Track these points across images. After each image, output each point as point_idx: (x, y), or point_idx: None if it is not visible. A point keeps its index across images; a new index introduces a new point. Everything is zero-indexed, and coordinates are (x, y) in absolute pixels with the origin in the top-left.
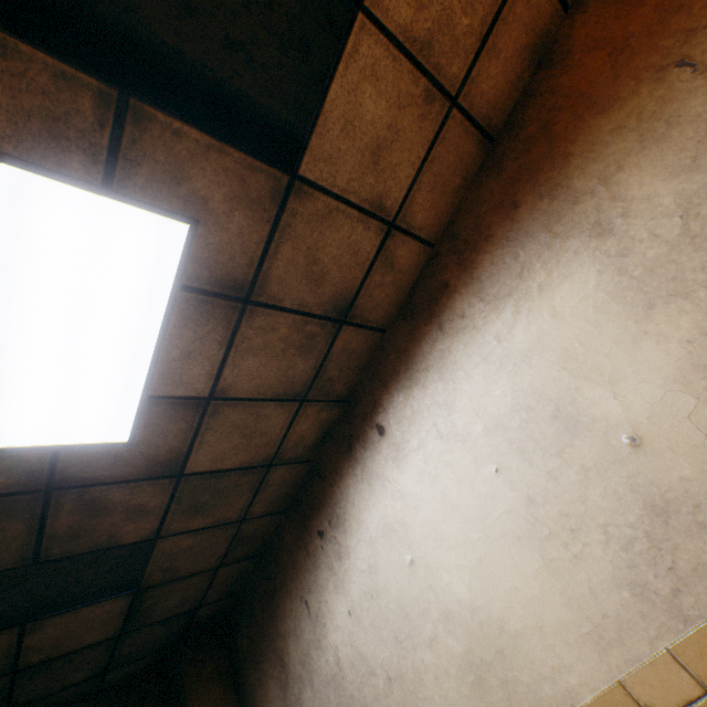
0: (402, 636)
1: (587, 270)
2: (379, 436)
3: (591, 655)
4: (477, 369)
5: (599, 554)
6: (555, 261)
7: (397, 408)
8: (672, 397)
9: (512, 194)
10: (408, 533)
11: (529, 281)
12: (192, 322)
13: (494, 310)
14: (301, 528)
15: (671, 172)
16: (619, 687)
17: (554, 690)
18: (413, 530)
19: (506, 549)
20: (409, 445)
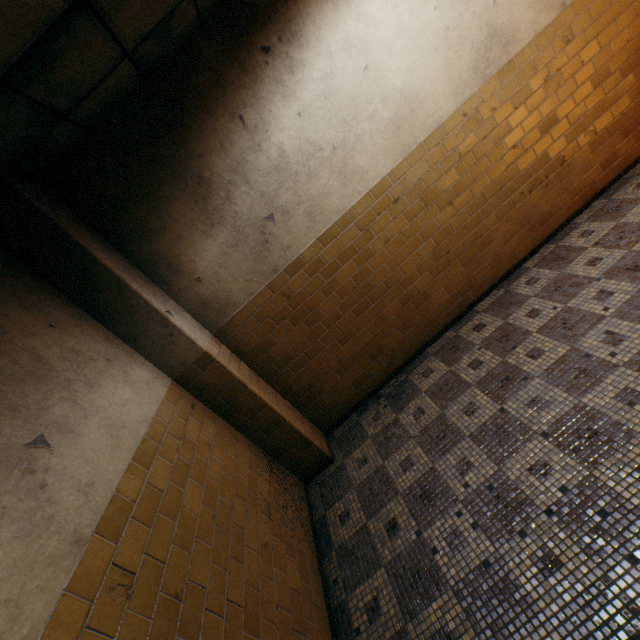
0: (350, 119)
1: None
2: None
3: (451, 101)
4: None
5: (467, 56)
6: None
7: None
8: None
9: None
10: (367, 48)
11: None
12: None
13: None
14: (233, 45)
15: None
16: (457, 111)
17: (433, 121)
18: (371, 46)
19: (429, 56)
20: None
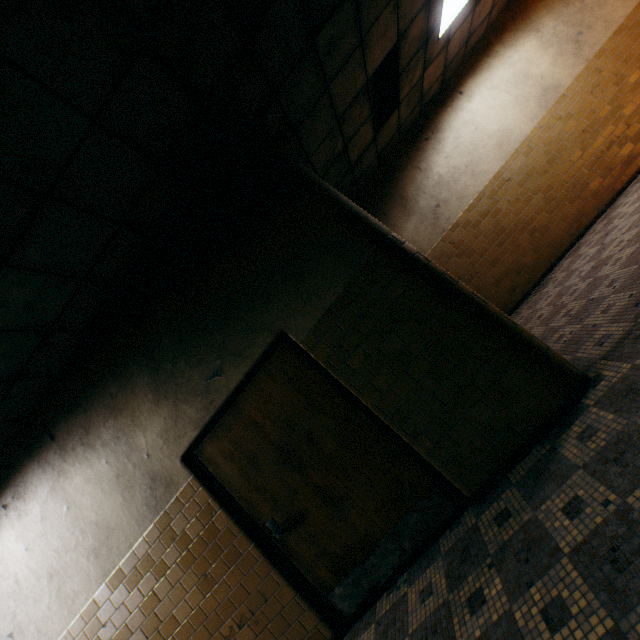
0: (472, 151)
1: (533, 41)
2: (460, 96)
3: (529, 125)
4: (501, 68)
5: (532, 103)
6: (525, 38)
7: (469, 84)
8: (548, 68)
9: (514, 18)
10: (474, 121)
11: (518, 43)
12: (470, 3)
13: (507, 51)
14: (412, 143)
15: (552, 21)
16: (535, 128)
17: (520, 137)
18: (476, 120)
19: (509, 112)
20: (474, 95)
